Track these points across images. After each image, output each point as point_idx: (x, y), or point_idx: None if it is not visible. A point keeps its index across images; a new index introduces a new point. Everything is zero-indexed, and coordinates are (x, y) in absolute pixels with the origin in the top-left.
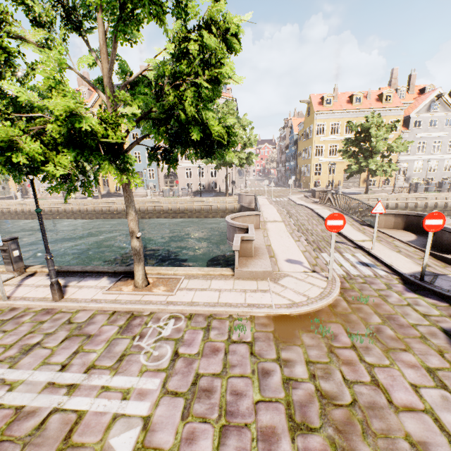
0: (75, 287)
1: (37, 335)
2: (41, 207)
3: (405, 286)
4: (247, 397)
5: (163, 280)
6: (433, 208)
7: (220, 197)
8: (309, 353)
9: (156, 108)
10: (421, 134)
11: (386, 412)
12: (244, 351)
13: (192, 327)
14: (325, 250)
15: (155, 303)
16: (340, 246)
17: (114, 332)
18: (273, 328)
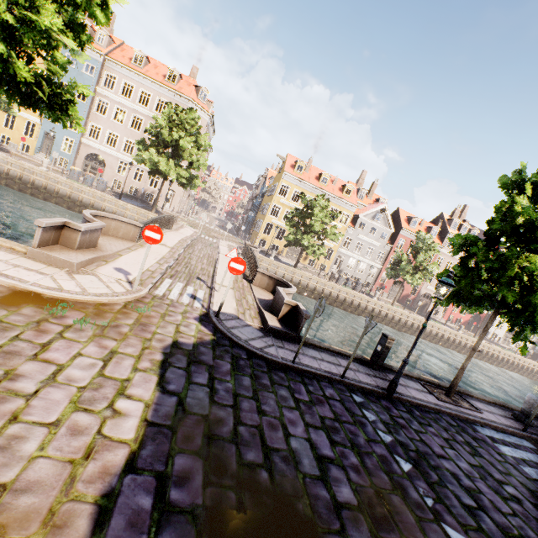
0: None
1: None
2: None
3: (200, 316)
4: None
5: None
6: (343, 301)
7: (143, 209)
8: (11, 317)
9: None
10: (361, 236)
11: (19, 358)
12: None
13: None
14: (176, 278)
15: None
16: (195, 282)
17: None
18: (2, 295)
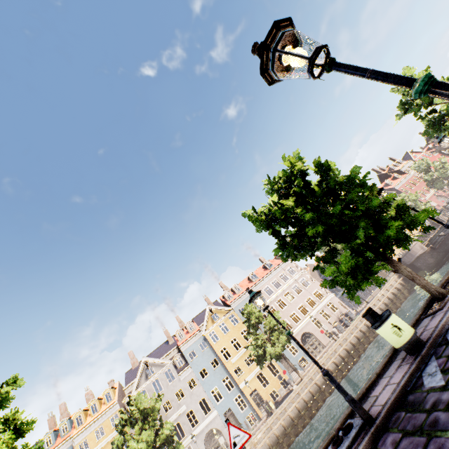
0: None
1: None
2: (257, 448)
3: None
4: None
5: None
6: None
7: (385, 285)
8: None
9: None
10: None
11: None
12: None
13: None
14: None
15: None
16: None
17: None
18: None
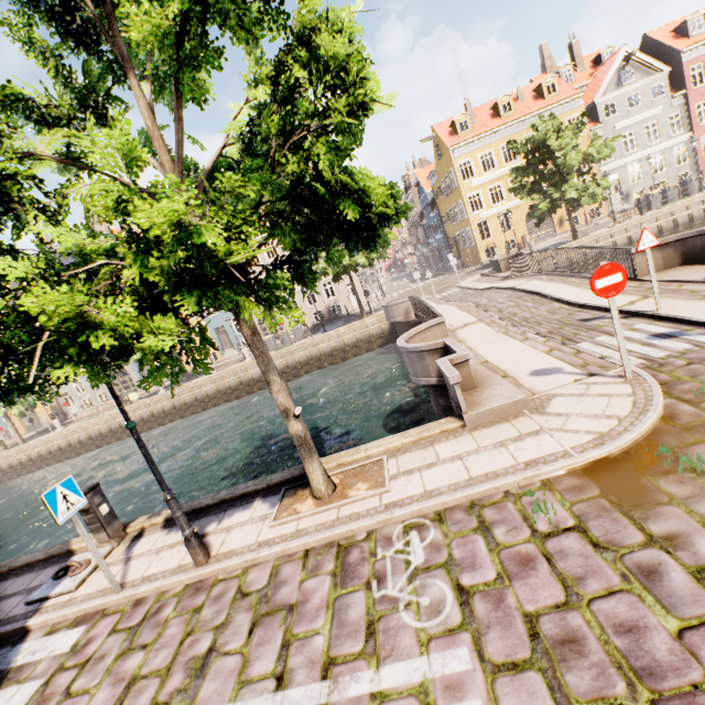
0: (220, 533)
1: (202, 634)
2: (94, 430)
3: None
4: (654, 630)
5: (354, 473)
6: (688, 224)
7: (356, 322)
8: (699, 510)
9: (267, 196)
10: (621, 124)
11: None
12: (580, 546)
13: (456, 533)
14: (579, 338)
15: (366, 514)
16: (599, 325)
17: (328, 586)
18: (596, 488)
